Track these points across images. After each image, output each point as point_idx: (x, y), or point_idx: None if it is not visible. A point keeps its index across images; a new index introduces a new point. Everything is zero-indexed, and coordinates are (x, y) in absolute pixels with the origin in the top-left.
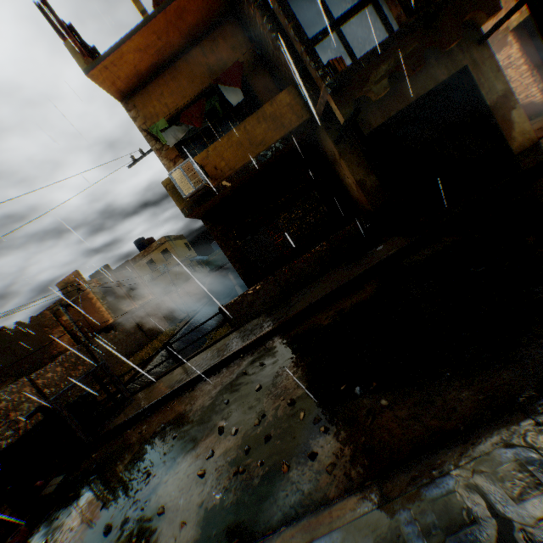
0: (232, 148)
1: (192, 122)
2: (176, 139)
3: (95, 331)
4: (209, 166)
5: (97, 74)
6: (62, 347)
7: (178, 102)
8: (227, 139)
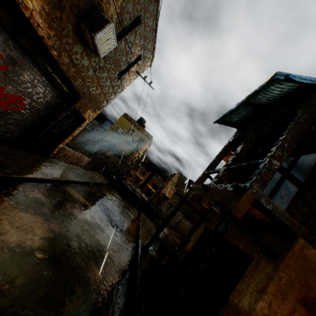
0: None
1: None
2: None
3: None
4: None
5: (224, 159)
6: None
7: None
8: None
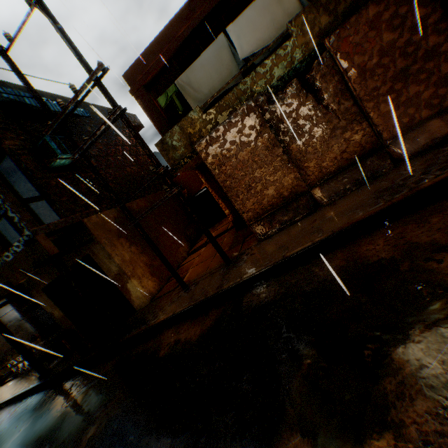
0: None
1: None
2: None
3: None
4: None
5: None
6: None
7: None
8: None
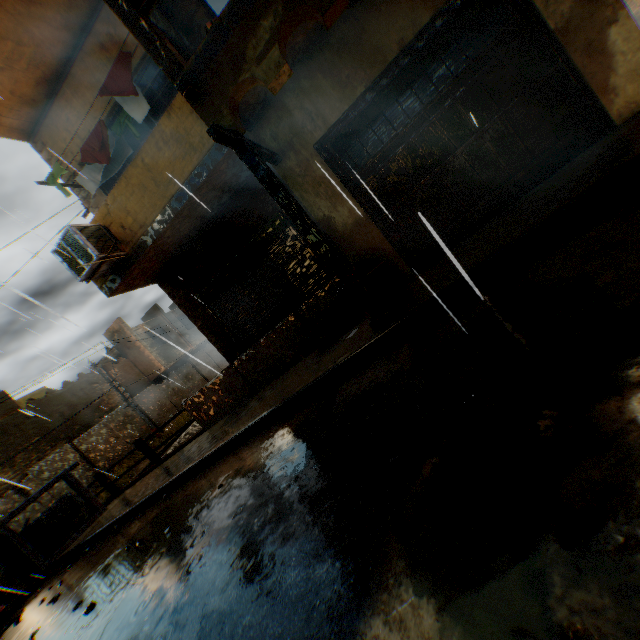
0: (135, 196)
1: (98, 158)
2: (97, 182)
3: (149, 380)
4: (116, 226)
5: None
6: (114, 403)
7: (90, 126)
8: (126, 183)
